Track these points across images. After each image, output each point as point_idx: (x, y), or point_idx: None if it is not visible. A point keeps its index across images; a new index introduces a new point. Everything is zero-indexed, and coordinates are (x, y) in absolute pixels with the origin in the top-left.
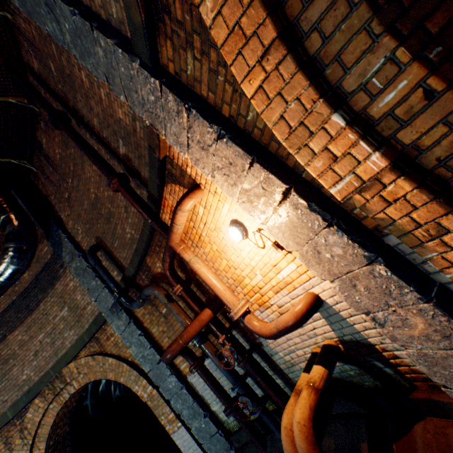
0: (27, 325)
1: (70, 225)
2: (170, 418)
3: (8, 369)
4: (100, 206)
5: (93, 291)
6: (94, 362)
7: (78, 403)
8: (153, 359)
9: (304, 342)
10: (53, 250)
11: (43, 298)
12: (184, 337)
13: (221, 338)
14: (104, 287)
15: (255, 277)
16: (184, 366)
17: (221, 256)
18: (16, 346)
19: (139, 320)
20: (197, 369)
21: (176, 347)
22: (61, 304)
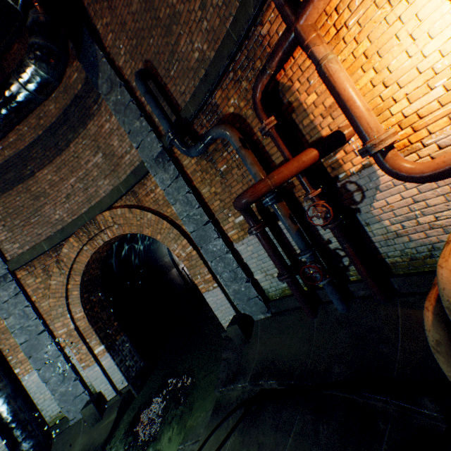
0: (57, 166)
1: (108, 41)
2: (206, 279)
3: (40, 206)
4: (157, 3)
5: (135, 135)
6: (131, 215)
7: (105, 257)
8: (200, 221)
9: (448, 204)
10: (84, 78)
11: (73, 139)
12: (274, 178)
13: (315, 193)
14: (150, 130)
15: (426, 95)
16: (232, 233)
17: (368, 65)
18: (46, 185)
19: (187, 177)
20: (260, 231)
21: (262, 189)
22: (95, 149)
